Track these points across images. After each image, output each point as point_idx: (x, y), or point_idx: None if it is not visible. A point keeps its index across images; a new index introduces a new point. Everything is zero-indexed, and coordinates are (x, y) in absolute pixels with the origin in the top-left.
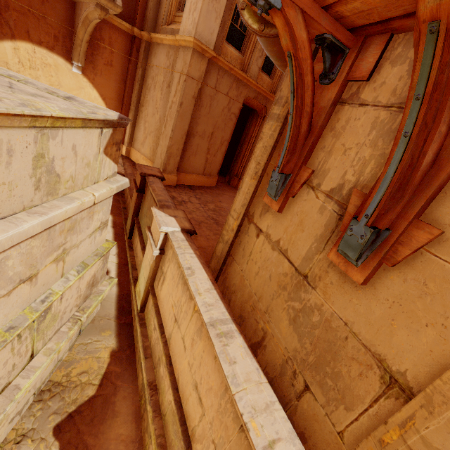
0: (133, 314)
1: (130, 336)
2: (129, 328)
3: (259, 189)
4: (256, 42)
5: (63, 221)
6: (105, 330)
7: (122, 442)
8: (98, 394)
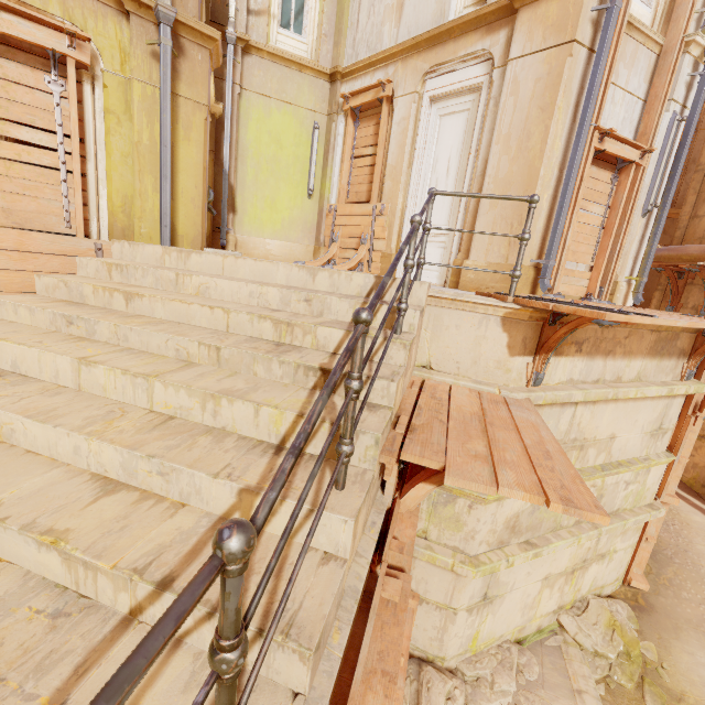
0: None
1: None
2: None
3: None
4: None
5: None
6: None
7: None
8: None
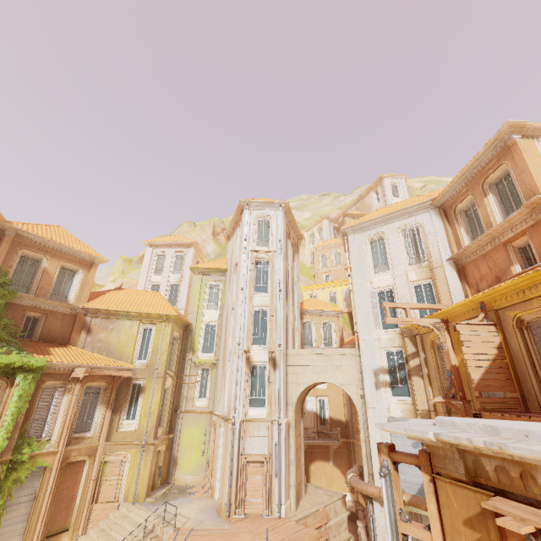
0: None
1: None
2: None
3: None
4: None
5: (338, 523)
6: None
7: None
8: None
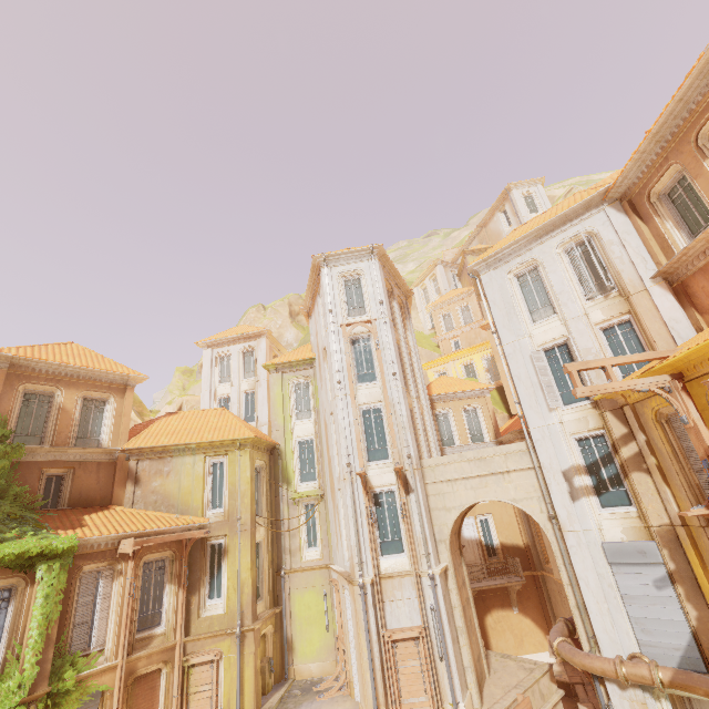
0: None
1: None
2: None
3: None
4: None
5: None
6: None
7: None
8: None
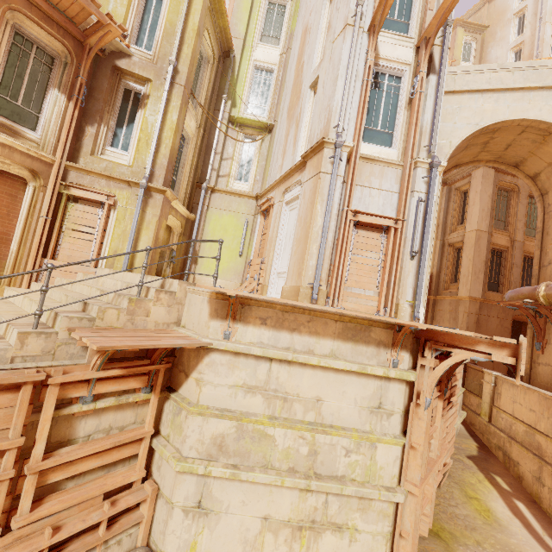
0: (481, 435)
1: (483, 444)
2: (481, 441)
3: (533, 351)
4: (508, 285)
5: None
6: (467, 438)
7: (502, 472)
8: (479, 455)
